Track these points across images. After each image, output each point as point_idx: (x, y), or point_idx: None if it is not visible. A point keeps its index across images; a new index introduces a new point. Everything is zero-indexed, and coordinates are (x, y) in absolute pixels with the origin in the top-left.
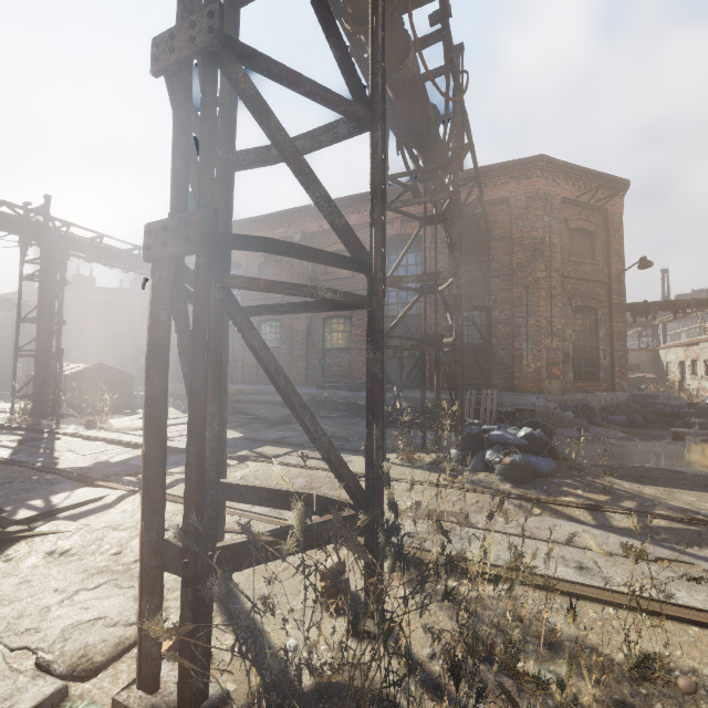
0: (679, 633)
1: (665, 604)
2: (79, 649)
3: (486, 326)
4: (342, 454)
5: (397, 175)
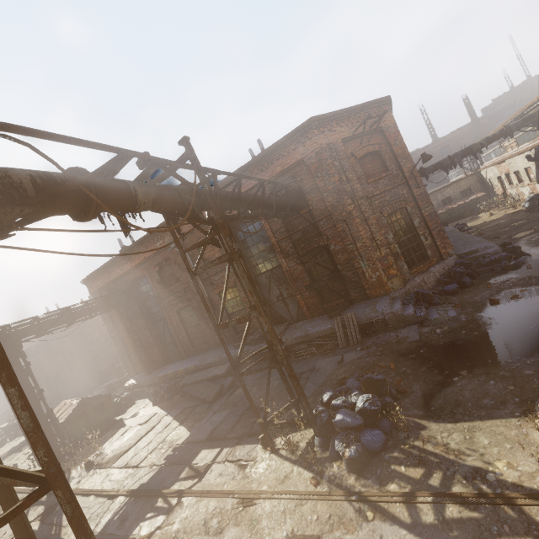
0: None
1: None
2: None
3: (330, 258)
4: (251, 445)
5: (189, 249)
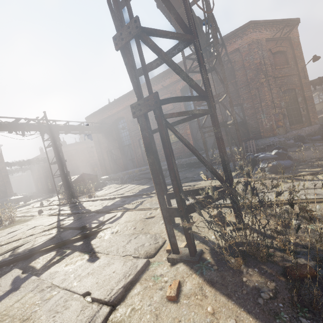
0: None
1: None
2: (144, 252)
3: (241, 112)
4: (194, 182)
5: (189, 55)
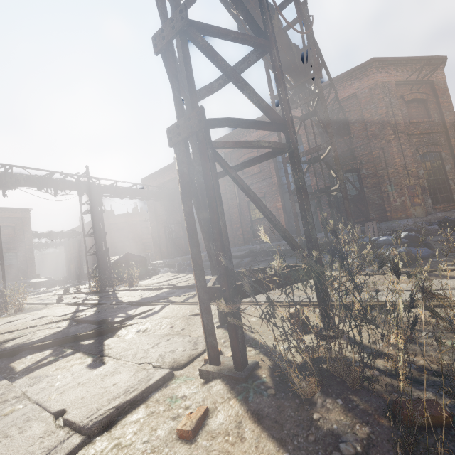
0: None
1: None
2: (171, 360)
3: (357, 182)
4: None
5: None
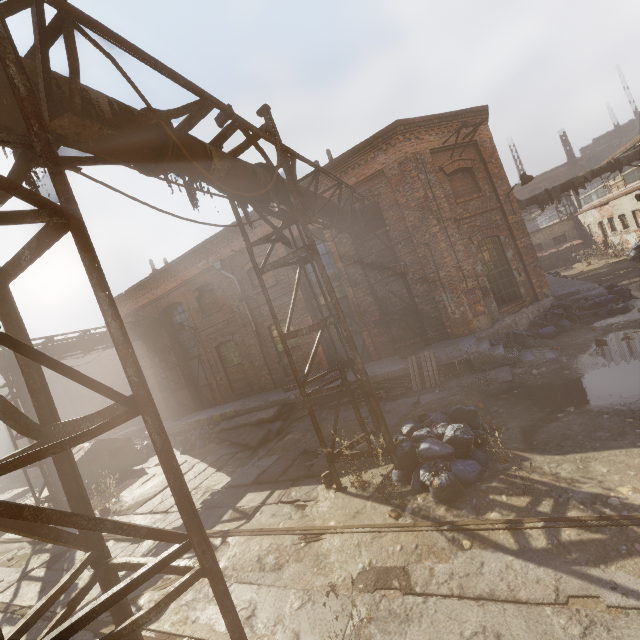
0: None
1: None
2: None
3: (406, 289)
4: (310, 486)
5: (258, 241)
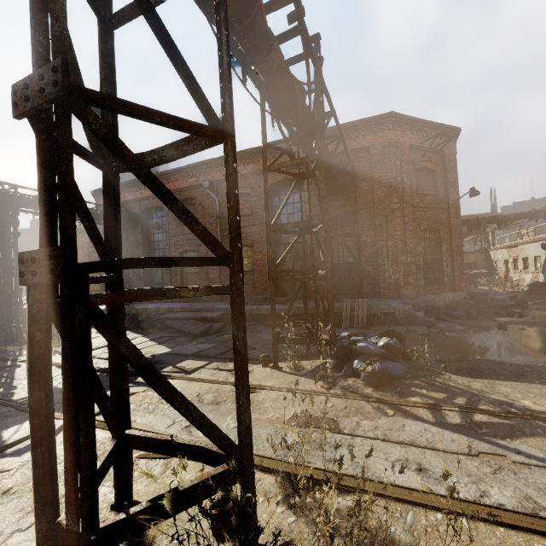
0: (489, 535)
1: (480, 506)
2: None
3: (356, 248)
4: None
5: (274, 142)
